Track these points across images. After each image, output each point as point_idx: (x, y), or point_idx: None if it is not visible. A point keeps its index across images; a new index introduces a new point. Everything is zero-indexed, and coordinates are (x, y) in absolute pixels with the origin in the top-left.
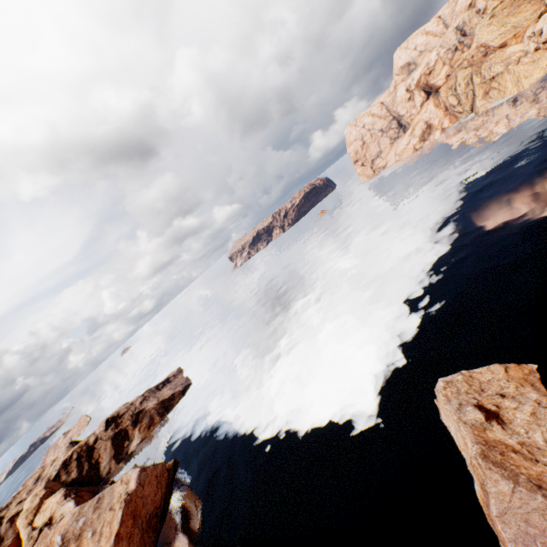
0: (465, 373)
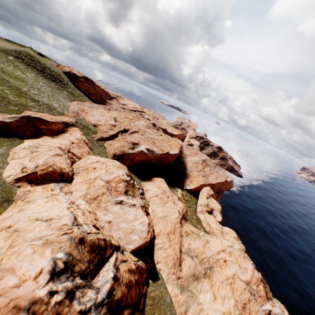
0: None
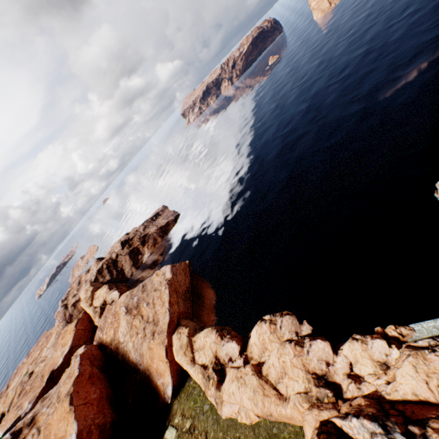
0: None
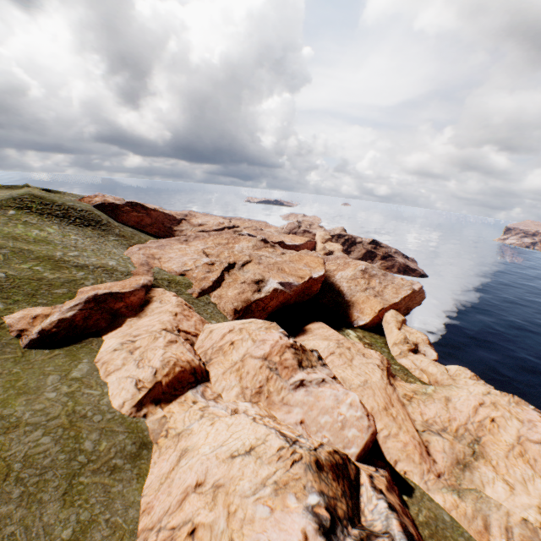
0: None
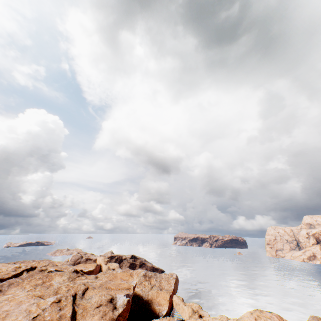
0: (320, 317)
